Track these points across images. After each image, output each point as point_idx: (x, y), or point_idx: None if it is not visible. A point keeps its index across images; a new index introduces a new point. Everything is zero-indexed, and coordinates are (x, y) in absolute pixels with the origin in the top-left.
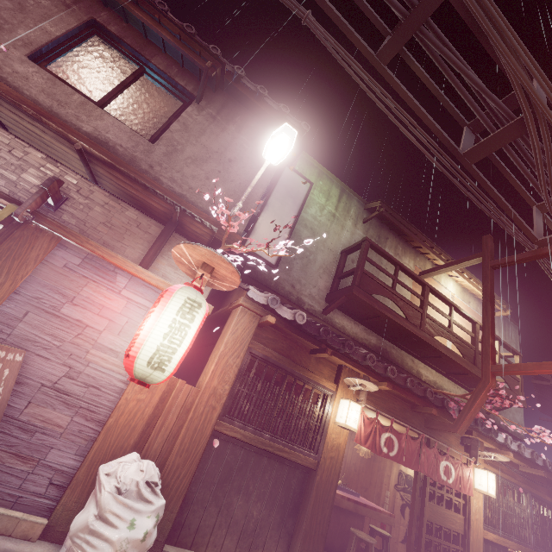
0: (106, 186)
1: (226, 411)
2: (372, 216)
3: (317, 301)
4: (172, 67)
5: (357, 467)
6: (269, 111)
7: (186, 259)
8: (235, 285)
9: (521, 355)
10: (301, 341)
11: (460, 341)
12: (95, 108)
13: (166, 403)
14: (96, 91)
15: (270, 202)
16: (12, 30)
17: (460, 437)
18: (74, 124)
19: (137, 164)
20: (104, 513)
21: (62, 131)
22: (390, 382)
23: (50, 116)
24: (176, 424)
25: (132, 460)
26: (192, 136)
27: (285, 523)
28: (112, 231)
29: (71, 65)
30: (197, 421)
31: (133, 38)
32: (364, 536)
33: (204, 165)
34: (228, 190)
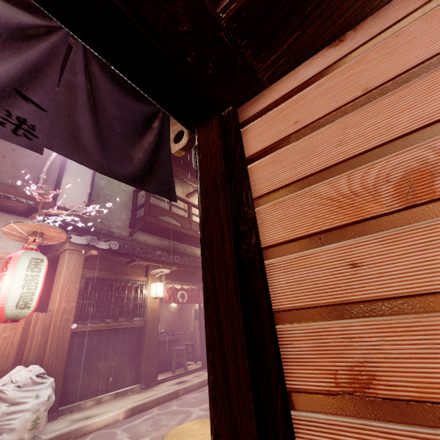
0: None
1: (77, 319)
2: None
3: (124, 229)
4: None
5: (173, 320)
6: None
7: (16, 231)
8: (63, 239)
9: None
10: (118, 259)
11: None
12: None
13: (28, 331)
14: None
15: (68, 166)
16: None
17: None
18: None
19: None
20: (15, 400)
21: None
22: (177, 265)
23: None
24: (42, 340)
25: (19, 370)
26: None
27: (134, 360)
28: None
29: None
30: (58, 332)
31: None
32: (179, 347)
33: None
34: (27, 164)
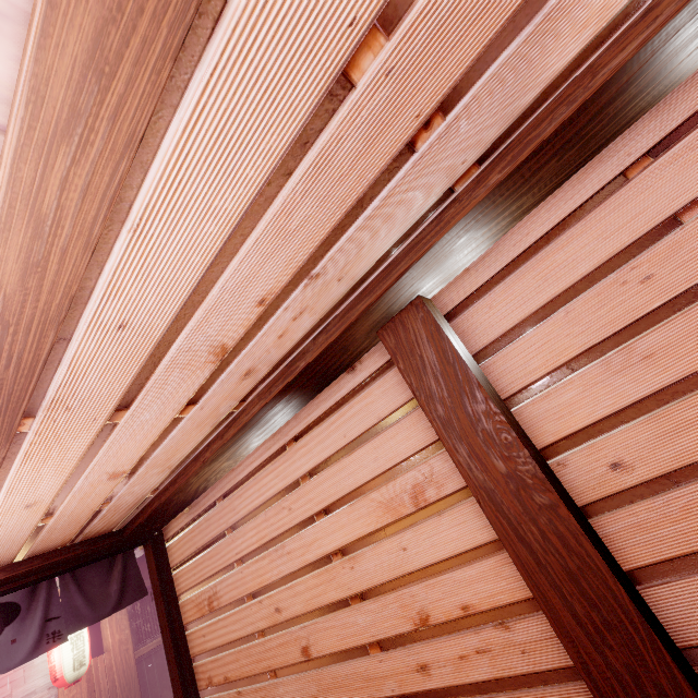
0: None
1: (137, 643)
2: None
3: None
4: None
5: None
6: None
7: None
8: None
9: None
10: None
11: None
12: None
13: (93, 679)
14: None
15: None
16: None
17: None
18: None
19: None
20: None
21: None
22: None
23: None
24: (109, 681)
25: None
26: None
27: None
28: None
29: None
30: (122, 666)
31: None
32: None
33: None
34: None
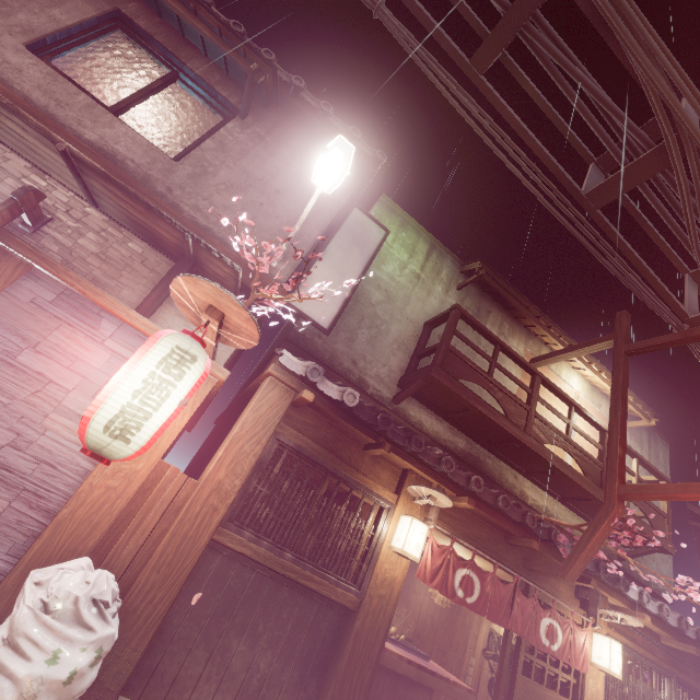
0: (108, 210)
1: (234, 516)
2: (469, 281)
3: (387, 385)
4: (214, 74)
5: (435, 621)
6: (335, 135)
7: (189, 300)
8: (254, 340)
9: (669, 481)
10: (352, 430)
11: (581, 453)
12: (104, 113)
13: (148, 496)
14: (112, 96)
15: (329, 249)
16: (10, 14)
17: (574, 587)
18: (74, 130)
19: (151, 185)
20: (15, 637)
21: (44, 128)
22: (474, 499)
23: (42, 117)
24: (158, 527)
25: (79, 567)
26: (230, 158)
27: (306, 684)
28: (107, 265)
29: (84, 63)
30: (190, 525)
31: (166, 36)
32: None
33: (242, 194)
34: (270, 227)
